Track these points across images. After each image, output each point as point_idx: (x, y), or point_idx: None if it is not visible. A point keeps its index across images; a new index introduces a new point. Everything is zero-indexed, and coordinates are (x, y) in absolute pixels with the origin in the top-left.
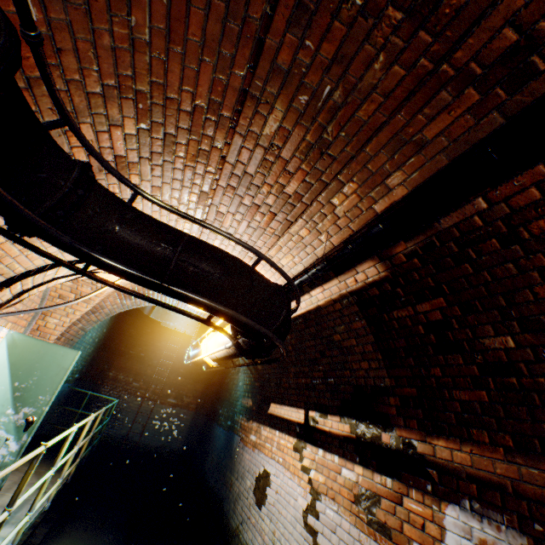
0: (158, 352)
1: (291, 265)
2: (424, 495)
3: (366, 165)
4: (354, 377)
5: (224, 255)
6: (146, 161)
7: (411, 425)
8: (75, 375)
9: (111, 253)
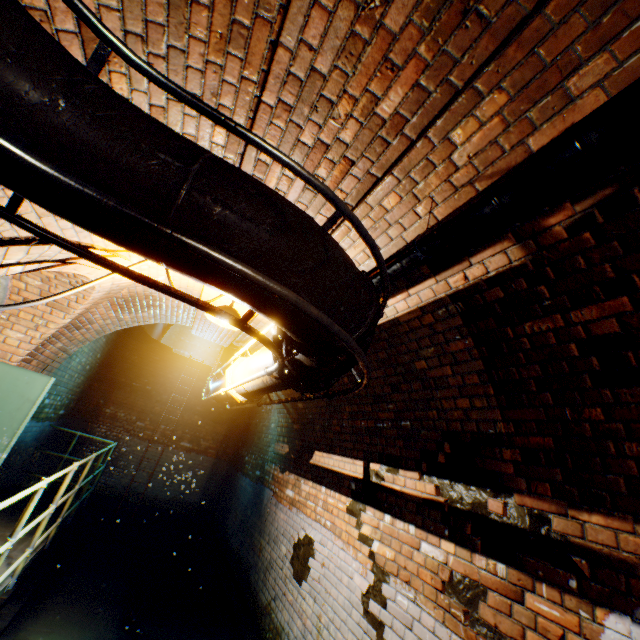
0: (169, 385)
1: (361, 259)
2: (563, 593)
3: (536, 49)
4: (444, 420)
5: (278, 198)
6: (138, 43)
7: (541, 490)
8: (59, 412)
9: (51, 158)
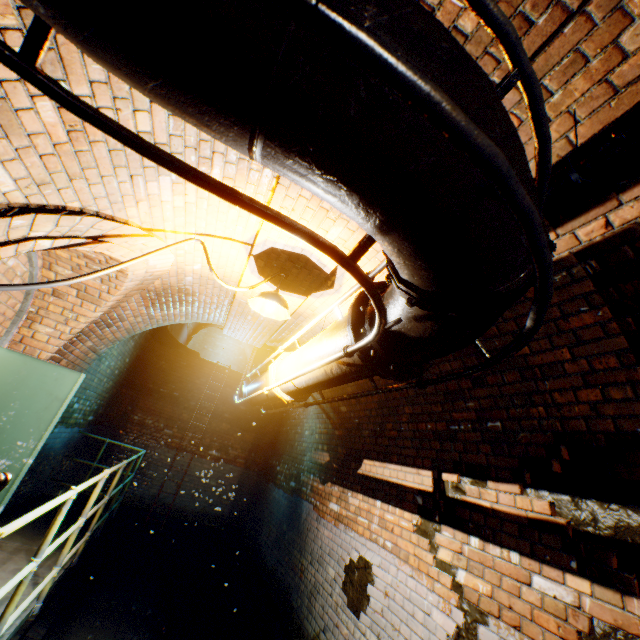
0: (197, 391)
1: None
2: None
3: None
4: (557, 418)
5: None
6: None
7: None
8: (88, 418)
9: None
